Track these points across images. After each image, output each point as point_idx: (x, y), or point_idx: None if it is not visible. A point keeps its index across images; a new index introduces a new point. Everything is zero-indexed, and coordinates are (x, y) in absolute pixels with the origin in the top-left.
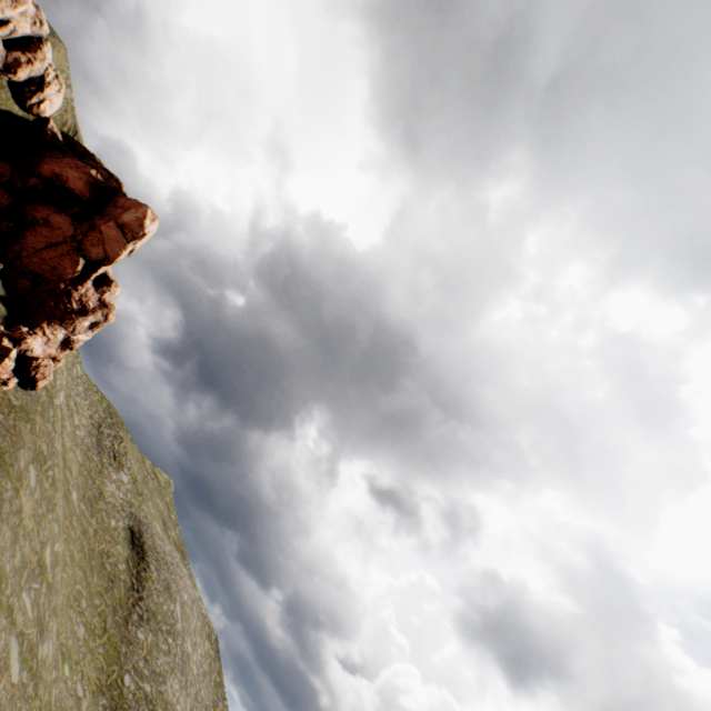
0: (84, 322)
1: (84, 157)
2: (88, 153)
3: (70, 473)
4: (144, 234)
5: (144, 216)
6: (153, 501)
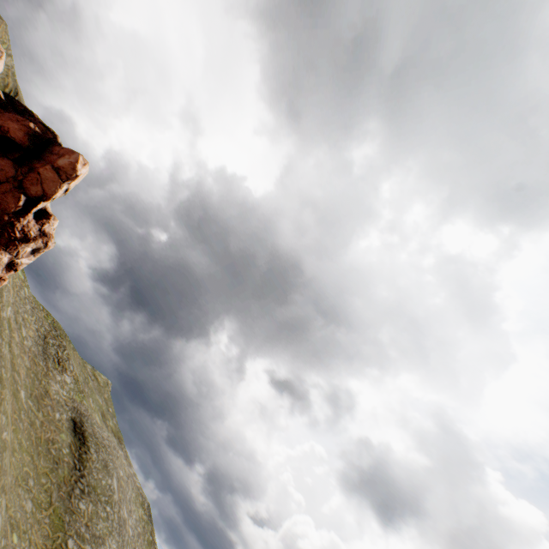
0: (27, 248)
1: (24, 113)
2: (27, 111)
3: (18, 376)
4: (77, 176)
5: (76, 161)
6: (93, 398)
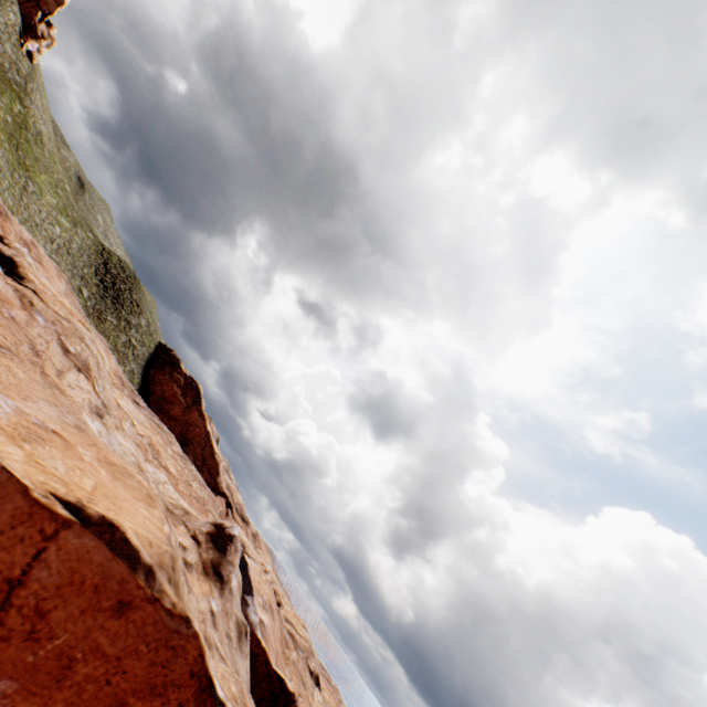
0: (45, 43)
1: None
2: None
3: None
4: (65, 4)
5: None
6: None
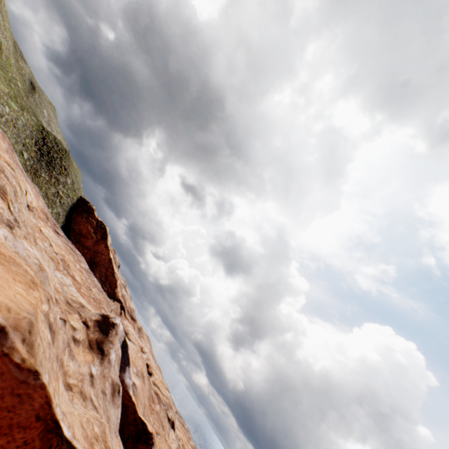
0: None
1: None
2: None
3: None
4: None
5: None
6: None
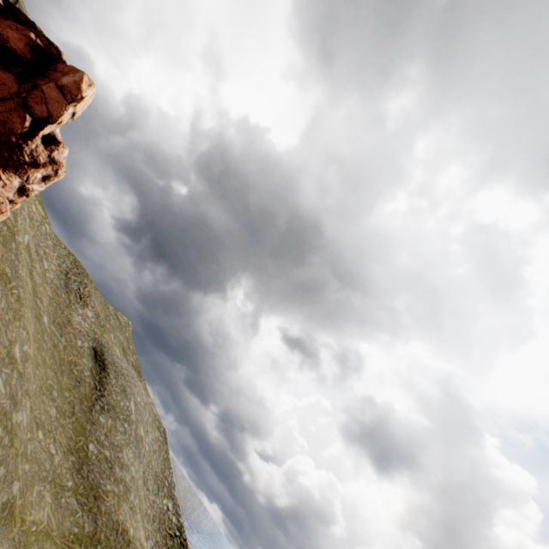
0: (36, 174)
1: (26, 24)
2: (29, 21)
3: (41, 302)
4: (82, 98)
5: (81, 79)
6: (115, 334)
